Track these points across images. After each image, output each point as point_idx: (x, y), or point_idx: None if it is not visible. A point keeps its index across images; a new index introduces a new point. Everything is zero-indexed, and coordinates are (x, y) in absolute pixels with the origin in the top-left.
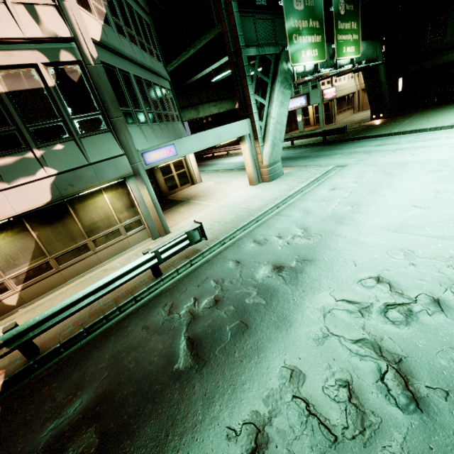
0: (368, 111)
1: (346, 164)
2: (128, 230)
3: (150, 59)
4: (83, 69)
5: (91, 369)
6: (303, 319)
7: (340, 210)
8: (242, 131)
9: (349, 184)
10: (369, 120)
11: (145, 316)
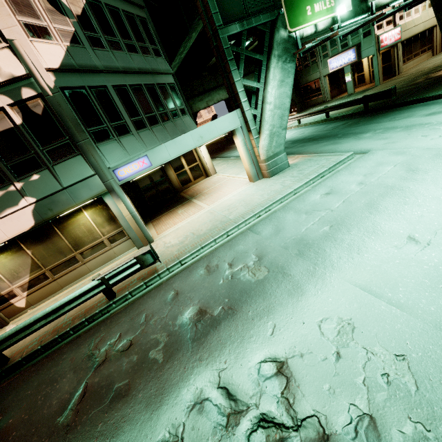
0: None
1: (369, 150)
2: (112, 242)
3: (141, 59)
4: (45, 100)
5: (21, 394)
6: (173, 403)
7: (314, 231)
8: (231, 125)
9: (350, 187)
10: None
11: (80, 345)
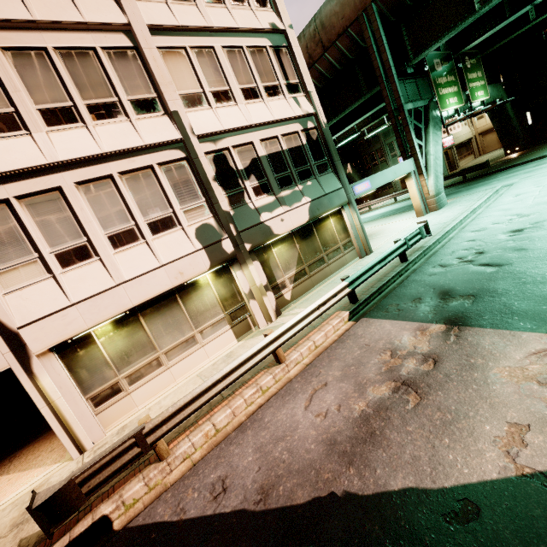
0: (492, 152)
1: (512, 183)
2: (344, 249)
3: None
4: (317, 131)
5: (415, 293)
6: None
7: (541, 200)
8: (409, 168)
9: (532, 189)
10: (504, 156)
11: (423, 274)
